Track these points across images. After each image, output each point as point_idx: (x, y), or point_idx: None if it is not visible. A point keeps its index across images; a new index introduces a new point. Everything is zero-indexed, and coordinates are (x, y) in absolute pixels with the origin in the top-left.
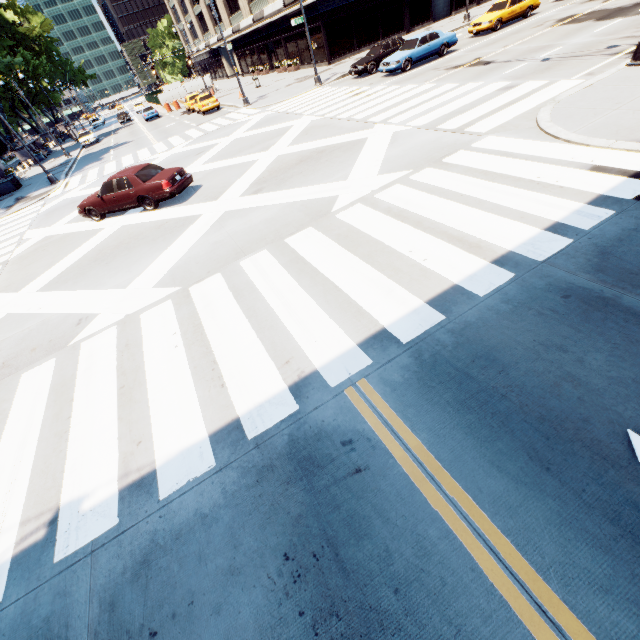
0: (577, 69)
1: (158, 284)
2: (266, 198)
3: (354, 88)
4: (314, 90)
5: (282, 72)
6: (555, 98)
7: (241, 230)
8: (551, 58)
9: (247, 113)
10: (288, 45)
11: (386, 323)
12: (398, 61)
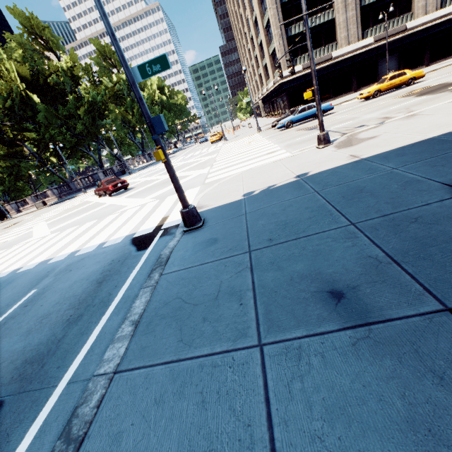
0: (310, 144)
1: (53, 230)
2: (123, 201)
3: (258, 137)
4: (252, 135)
5: (274, 117)
6: (254, 166)
7: (95, 214)
8: (329, 131)
9: (217, 146)
10: (277, 103)
11: (28, 264)
12: (282, 123)
